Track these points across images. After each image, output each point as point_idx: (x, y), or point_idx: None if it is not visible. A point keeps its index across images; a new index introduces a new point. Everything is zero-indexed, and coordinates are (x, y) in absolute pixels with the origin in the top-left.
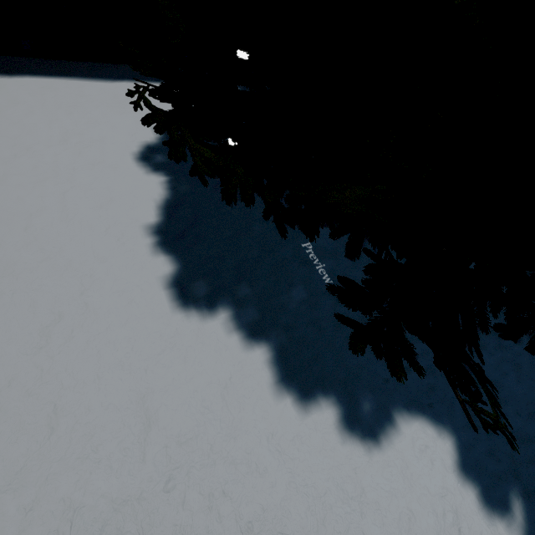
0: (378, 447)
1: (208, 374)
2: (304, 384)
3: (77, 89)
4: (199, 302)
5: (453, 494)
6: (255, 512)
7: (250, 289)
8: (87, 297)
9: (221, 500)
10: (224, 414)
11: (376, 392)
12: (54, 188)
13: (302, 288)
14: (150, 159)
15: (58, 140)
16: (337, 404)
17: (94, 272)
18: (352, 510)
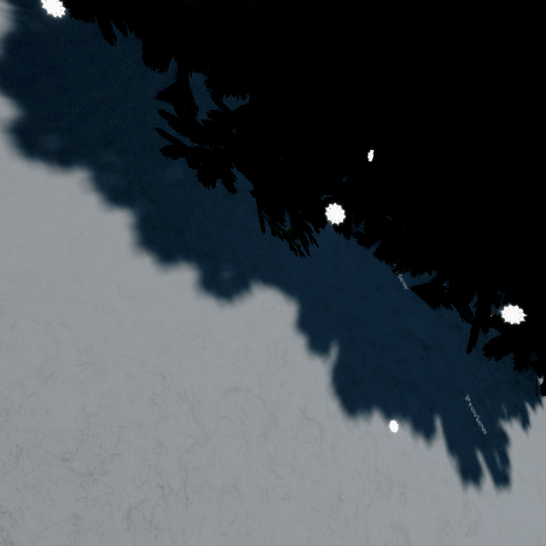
0: (230, 304)
1: (54, 224)
2: (167, 250)
3: None
4: (49, 156)
5: (287, 340)
6: (96, 339)
7: (117, 157)
8: None
9: (60, 328)
10: (70, 261)
11: (239, 266)
12: None
13: (180, 169)
14: None
15: None
16: (198, 269)
17: None
18: (196, 344)
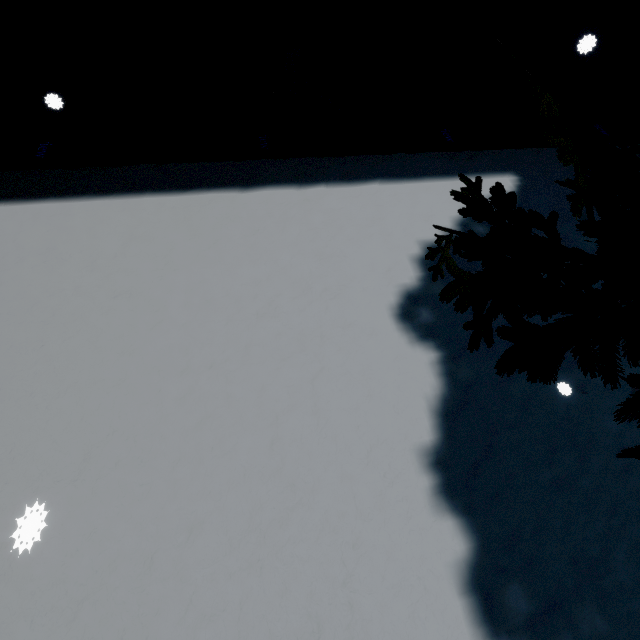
0: None
1: None
2: None
3: (317, 201)
4: (517, 634)
5: None
6: None
7: (603, 620)
8: (351, 590)
9: None
10: None
11: None
12: (301, 371)
13: None
14: (412, 316)
15: (301, 288)
16: None
17: (357, 538)
18: None
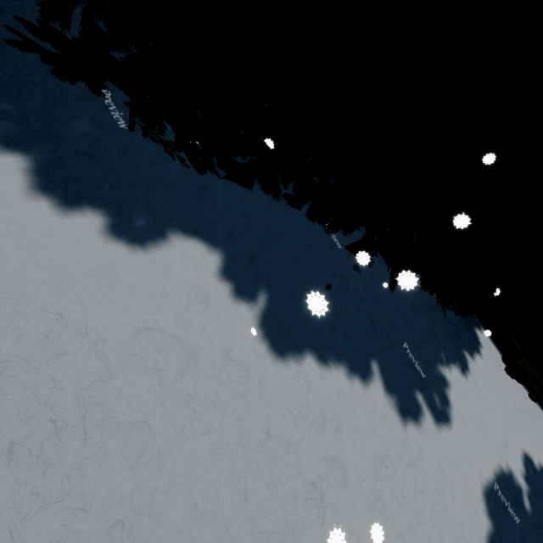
0: (143, 250)
1: None
2: (69, 196)
3: None
4: None
5: (209, 286)
6: None
7: (11, 105)
8: None
9: None
10: None
11: (154, 216)
12: None
13: (87, 124)
14: None
15: None
16: (106, 216)
17: None
18: (101, 285)
